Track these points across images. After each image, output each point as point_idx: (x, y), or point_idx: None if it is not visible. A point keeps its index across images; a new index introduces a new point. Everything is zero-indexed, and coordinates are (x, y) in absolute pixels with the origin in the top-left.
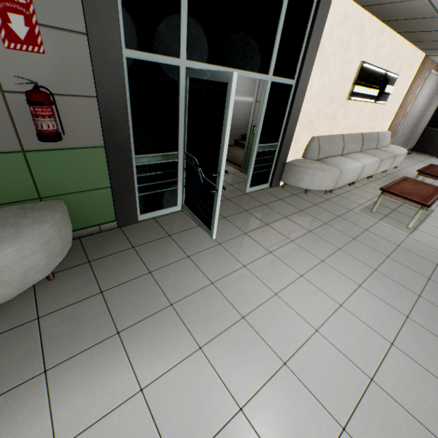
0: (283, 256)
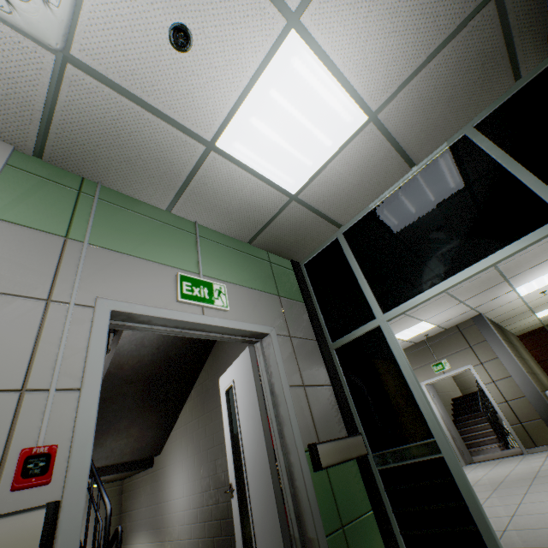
0: None
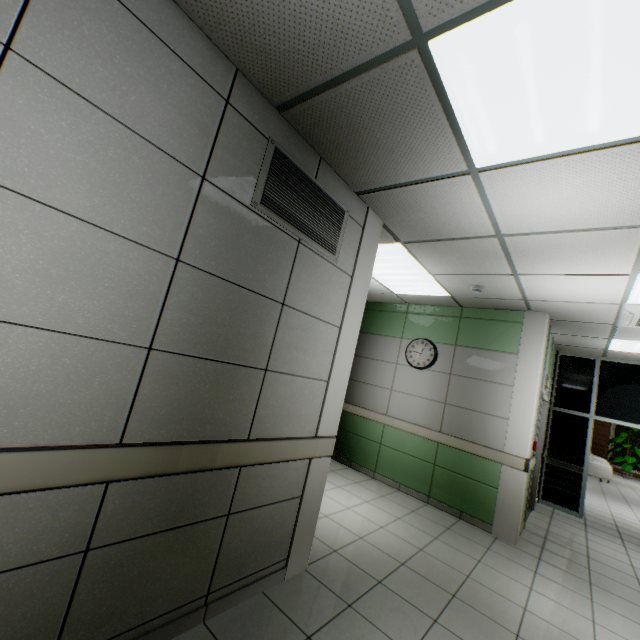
0: (635, 522)
